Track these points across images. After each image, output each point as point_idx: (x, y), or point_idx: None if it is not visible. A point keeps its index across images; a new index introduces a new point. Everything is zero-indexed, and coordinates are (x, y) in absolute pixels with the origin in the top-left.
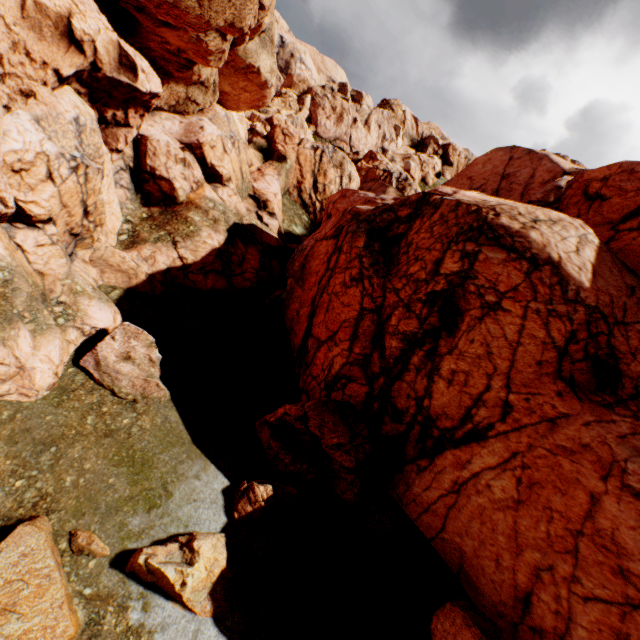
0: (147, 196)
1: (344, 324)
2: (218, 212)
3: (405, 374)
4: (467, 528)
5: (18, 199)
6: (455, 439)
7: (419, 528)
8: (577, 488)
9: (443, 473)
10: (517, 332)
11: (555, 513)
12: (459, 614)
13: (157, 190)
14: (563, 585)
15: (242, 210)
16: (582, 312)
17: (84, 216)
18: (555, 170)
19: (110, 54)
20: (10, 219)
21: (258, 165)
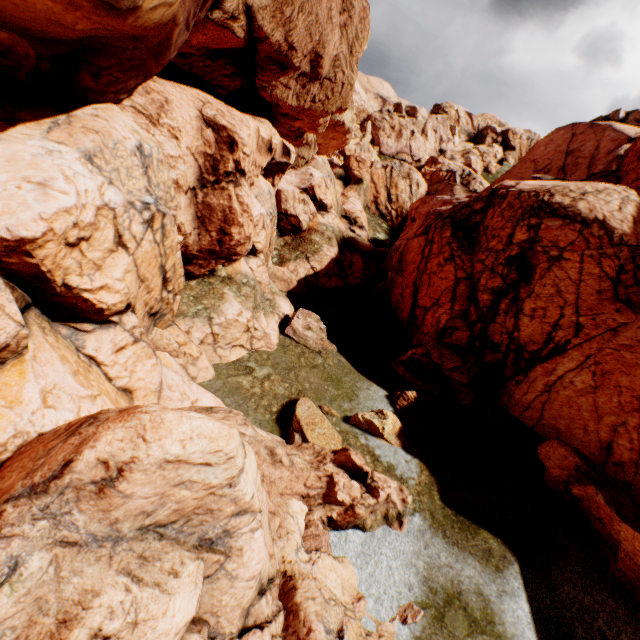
0: (281, 230)
1: (444, 292)
2: (329, 232)
3: (496, 318)
4: (559, 413)
5: (254, 241)
6: (542, 357)
7: (522, 421)
8: (637, 369)
9: (535, 381)
10: (577, 273)
11: (623, 388)
12: (555, 442)
13: (288, 225)
14: (633, 431)
15: (342, 228)
16: (626, 251)
17: (268, 247)
18: (619, 138)
19: (279, 149)
20: (247, 254)
21: (341, 191)
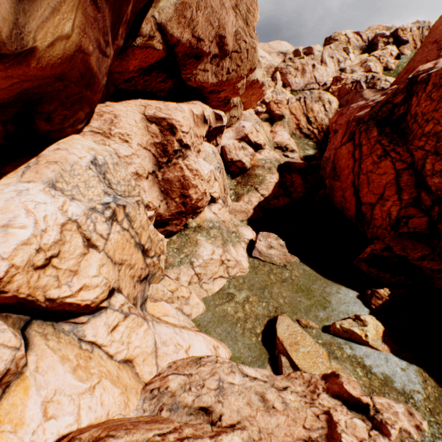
0: (232, 174)
1: (386, 186)
2: (268, 164)
3: None
4: None
5: (210, 193)
6: None
7: None
8: None
9: None
10: None
11: None
12: None
13: (236, 168)
14: None
15: (277, 157)
16: None
17: (224, 192)
18: None
19: (212, 118)
20: (208, 203)
21: (269, 129)
